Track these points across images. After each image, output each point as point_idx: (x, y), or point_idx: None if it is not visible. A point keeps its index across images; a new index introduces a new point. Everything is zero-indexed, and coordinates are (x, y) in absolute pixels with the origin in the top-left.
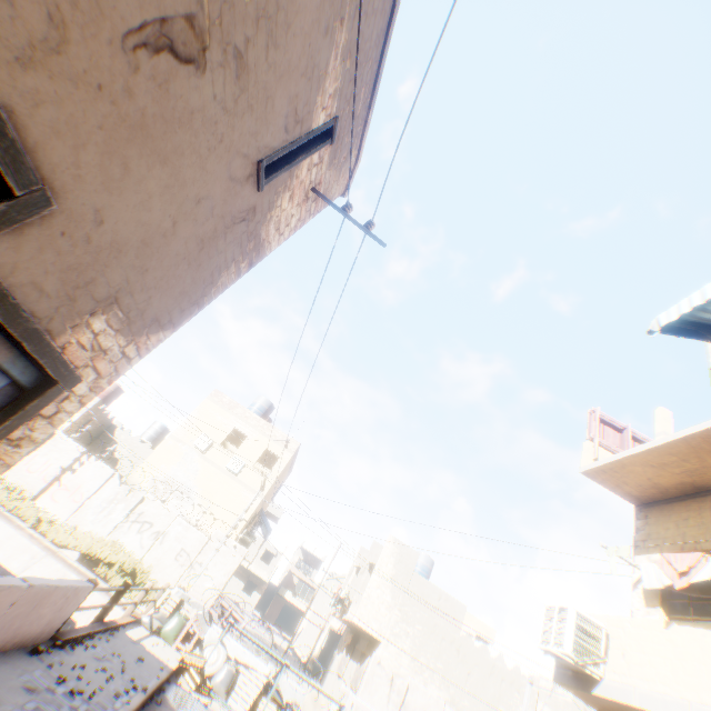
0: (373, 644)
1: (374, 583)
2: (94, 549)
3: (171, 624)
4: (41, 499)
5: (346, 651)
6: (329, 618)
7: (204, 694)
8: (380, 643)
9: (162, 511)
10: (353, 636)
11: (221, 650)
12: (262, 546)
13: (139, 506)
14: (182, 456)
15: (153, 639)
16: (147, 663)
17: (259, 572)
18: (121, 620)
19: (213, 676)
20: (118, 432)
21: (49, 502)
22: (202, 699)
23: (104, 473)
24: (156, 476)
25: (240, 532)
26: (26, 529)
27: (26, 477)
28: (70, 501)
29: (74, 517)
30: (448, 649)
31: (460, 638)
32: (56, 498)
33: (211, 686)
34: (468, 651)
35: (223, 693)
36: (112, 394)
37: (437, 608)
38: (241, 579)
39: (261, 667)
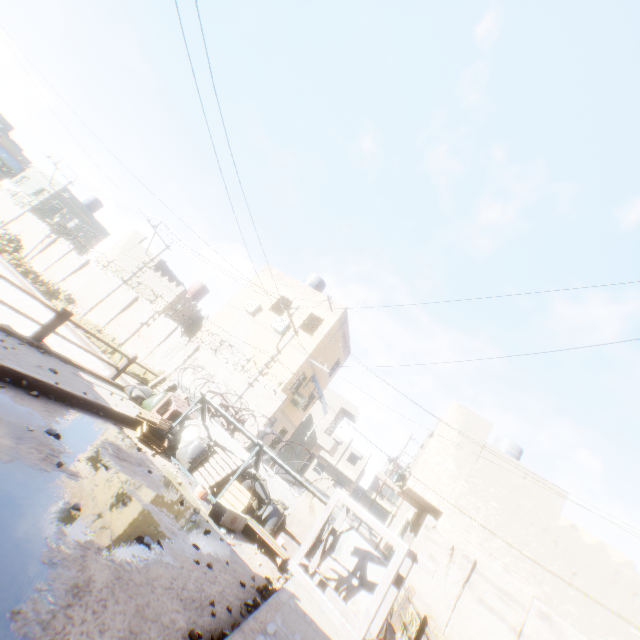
0: (435, 517)
1: (433, 450)
2: (148, 374)
3: (153, 398)
4: (125, 345)
5: (410, 529)
6: (405, 510)
7: (156, 453)
8: (441, 515)
9: (213, 358)
10: (418, 514)
11: (202, 432)
12: (348, 449)
13: (195, 353)
14: (236, 319)
15: (124, 399)
16: (60, 378)
17: (346, 472)
18: (81, 365)
19: (181, 447)
20: (204, 321)
21: (130, 348)
22: (143, 449)
23: (169, 327)
24: (214, 335)
25: (286, 387)
26: (98, 352)
27: (117, 330)
28: (144, 347)
29: (147, 359)
30: (538, 538)
31: (557, 528)
32: (135, 345)
33: (165, 446)
34: (570, 546)
35: (186, 464)
36: (199, 292)
37: (520, 488)
38: (331, 476)
39: (240, 454)
